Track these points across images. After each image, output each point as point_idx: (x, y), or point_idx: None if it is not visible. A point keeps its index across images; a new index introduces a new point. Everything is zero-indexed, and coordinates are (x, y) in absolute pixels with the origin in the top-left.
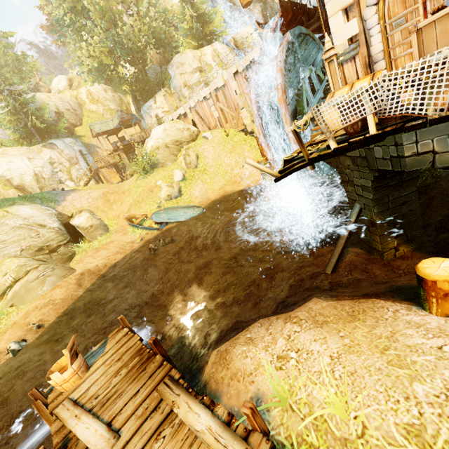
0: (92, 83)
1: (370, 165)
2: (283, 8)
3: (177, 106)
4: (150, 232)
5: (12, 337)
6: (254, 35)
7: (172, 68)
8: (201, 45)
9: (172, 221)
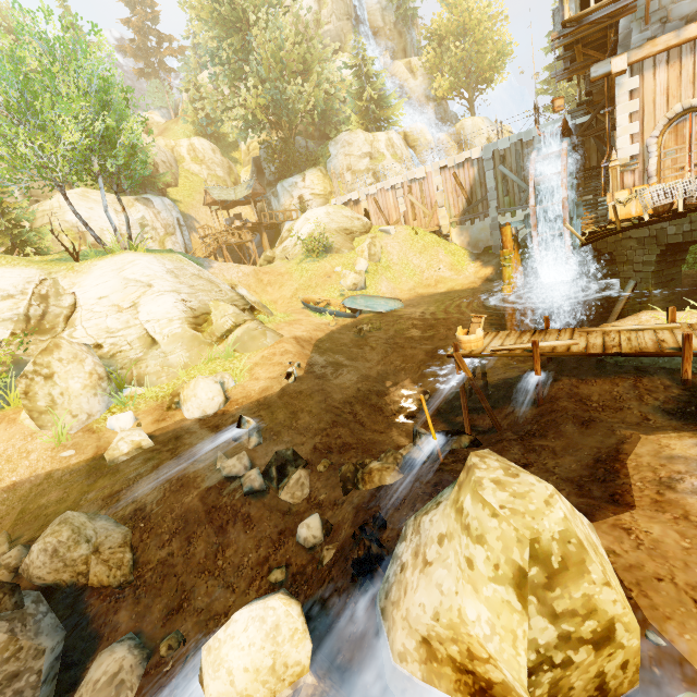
0: (198, 137)
1: (659, 242)
2: (564, 121)
3: (331, 192)
4: (340, 319)
5: (274, 370)
6: (427, 135)
7: (336, 145)
8: (367, 130)
9: (369, 310)
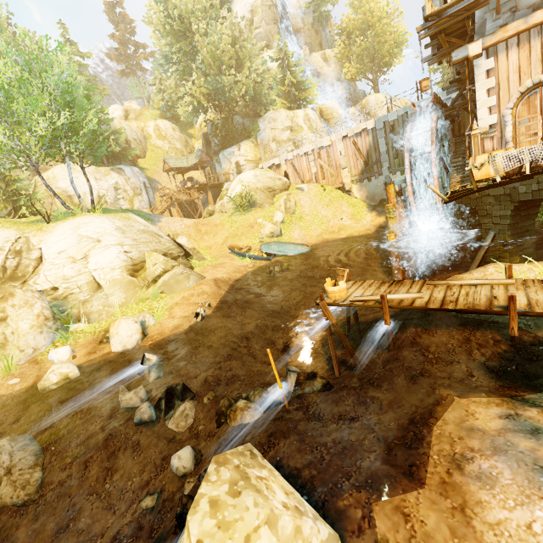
0: (162, 119)
1: (513, 199)
2: (434, 97)
3: (260, 158)
4: (258, 261)
5: (188, 310)
6: (338, 109)
7: (264, 122)
8: (290, 108)
9: (281, 254)
